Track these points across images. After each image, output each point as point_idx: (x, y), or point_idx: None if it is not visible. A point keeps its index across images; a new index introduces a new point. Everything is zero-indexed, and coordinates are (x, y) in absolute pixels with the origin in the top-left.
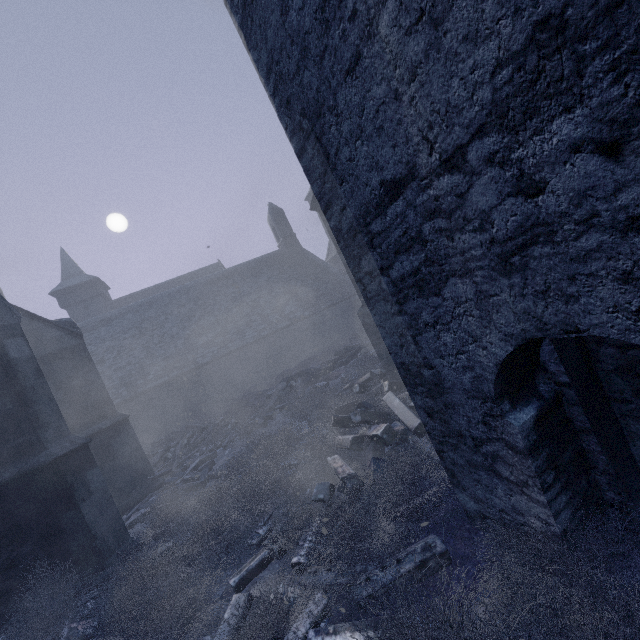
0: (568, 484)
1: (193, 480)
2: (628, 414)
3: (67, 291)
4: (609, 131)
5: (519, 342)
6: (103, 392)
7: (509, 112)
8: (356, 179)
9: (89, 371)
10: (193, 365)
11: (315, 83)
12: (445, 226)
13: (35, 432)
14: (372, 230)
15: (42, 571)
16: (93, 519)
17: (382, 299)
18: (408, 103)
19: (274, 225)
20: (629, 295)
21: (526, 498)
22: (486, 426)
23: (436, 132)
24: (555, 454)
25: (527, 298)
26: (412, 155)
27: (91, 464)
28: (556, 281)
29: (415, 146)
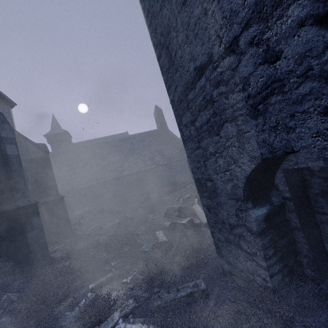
0: (282, 259)
1: (90, 235)
2: (325, 222)
3: (52, 135)
4: (323, 7)
5: (258, 161)
6: (54, 182)
7: (264, 8)
8: (183, 68)
9: (49, 171)
10: (104, 179)
11: (168, 14)
12: (224, 90)
13: (12, 192)
14: (188, 98)
15: (2, 264)
16: (32, 242)
17: (190, 140)
18: (211, 15)
19: (156, 116)
20: (327, 123)
21: (255, 263)
22: (237, 217)
23: (224, 30)
24: (276, 239)
25: (265, 132)
26: (211, 48)
27: (37, 214)
28: (283, 118)
29: (212, 42)
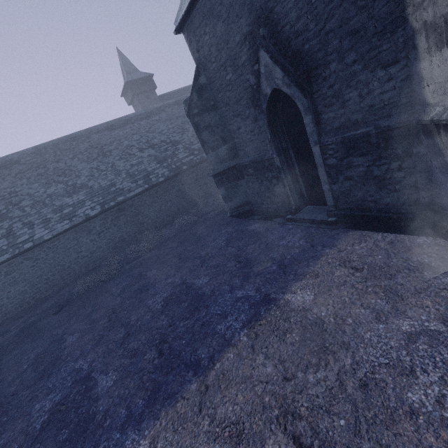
0: None
1: None
2: None
3: (134, 82)
4: None
5: None
6: None
7: None
8: None
9: None
10: None
11: None
12: None
13: None
14: None
15: None
16: None
17: None
18: None
19: None
20: None
21: None
22: None
23: None
24: None
25: None
26: None
27: None
28: None
29: None
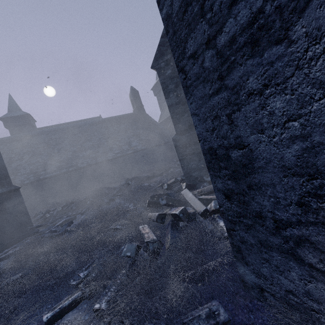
0: None
1: (56, 232)
2: None
3: (10, 119)
4: None
5: None
6: (4, 170)
7: None
8: None
9: None
10: (75, 167)
11: None
12: None
13: None
14: None
15: None
16: None
17: (202, 81)
18: None
19: (132, 98)
20: None
21: None
22: (302, 208)
23: None
24: None
25: None
26: None
27: None
28: None
29: None
